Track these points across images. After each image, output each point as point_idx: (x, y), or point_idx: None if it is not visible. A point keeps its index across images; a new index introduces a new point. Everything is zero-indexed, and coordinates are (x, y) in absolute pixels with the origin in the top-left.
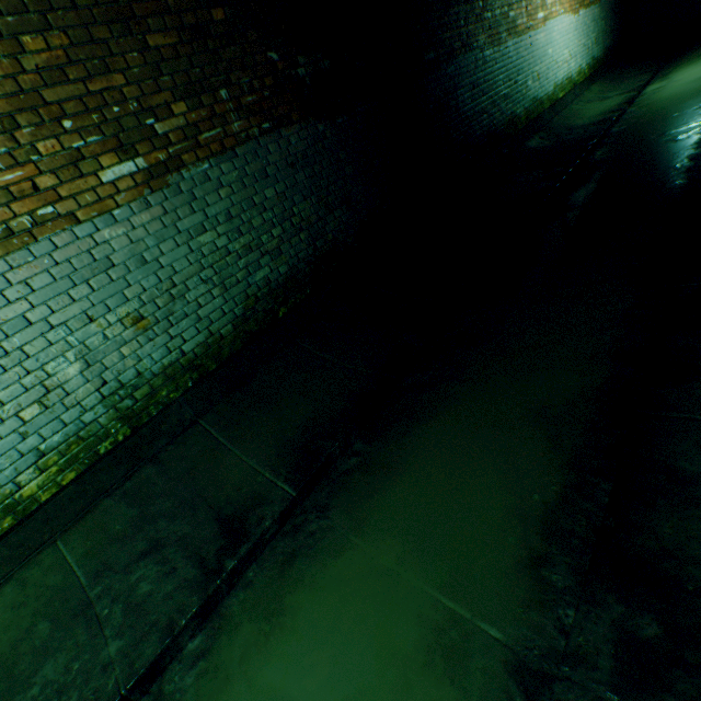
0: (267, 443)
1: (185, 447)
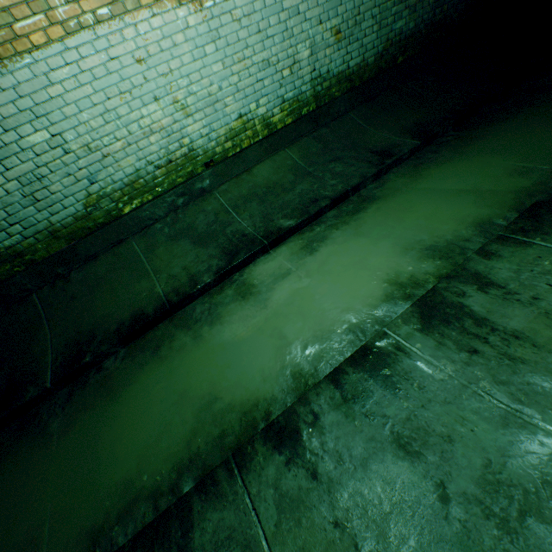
0: (392, 129)
1: (342, 124)
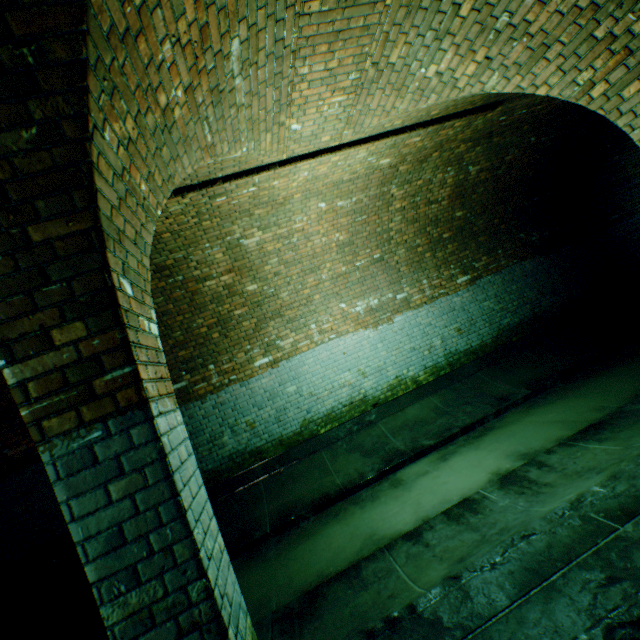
0: (511, 382)
1: (472, 380)
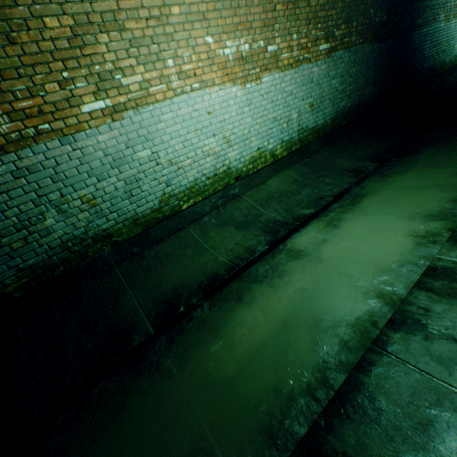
0: (352, 159)
1: (318, 156)
